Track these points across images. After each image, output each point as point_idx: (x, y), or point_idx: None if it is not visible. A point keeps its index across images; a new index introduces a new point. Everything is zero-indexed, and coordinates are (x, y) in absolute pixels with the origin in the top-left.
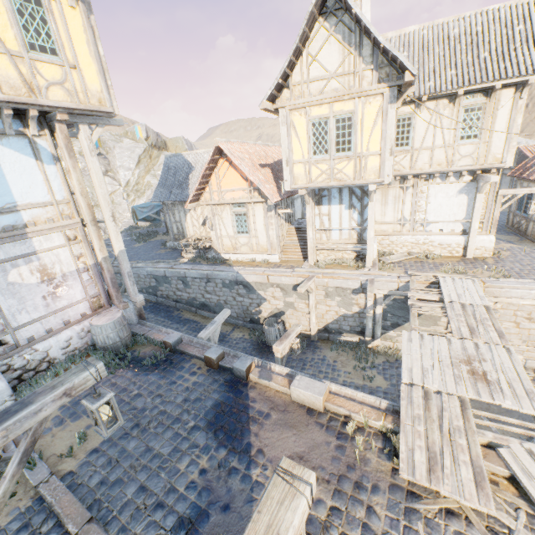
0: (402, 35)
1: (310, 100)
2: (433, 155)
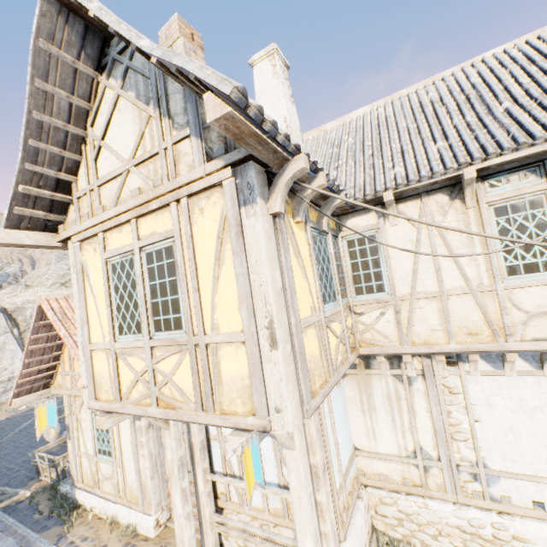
0: (347, 122)
1: (100, 219)
2: (448, 310)
